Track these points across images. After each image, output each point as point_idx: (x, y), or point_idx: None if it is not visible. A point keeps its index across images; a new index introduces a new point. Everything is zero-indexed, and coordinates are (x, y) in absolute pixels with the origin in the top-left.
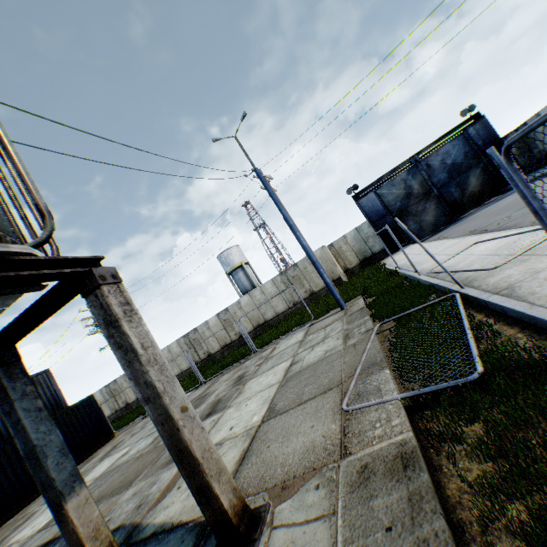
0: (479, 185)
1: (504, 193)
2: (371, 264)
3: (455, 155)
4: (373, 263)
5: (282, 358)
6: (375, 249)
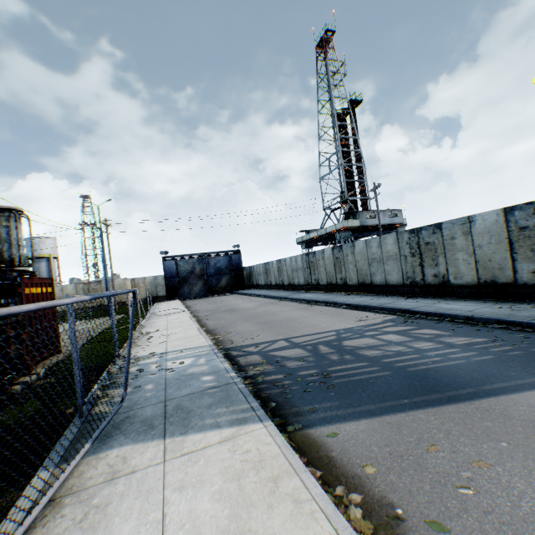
0: (226, 284)
1: (230, 294)
2: (153, 302)
3: (222, 264)
4: (154, 301)
5: (62, 328)
6: (160, 294)
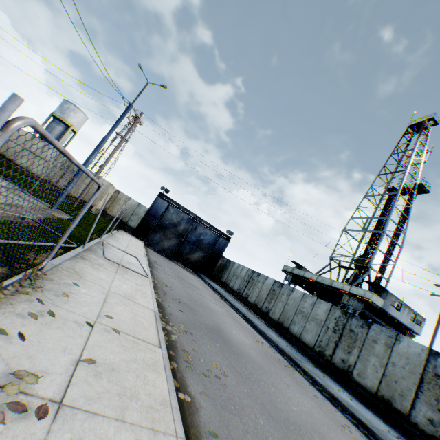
0: (195, 259)
1: (194, 273)
2: (118, 225)
3: (207, 238)
4: (119, 226)
5: None
6: (130, 223)
